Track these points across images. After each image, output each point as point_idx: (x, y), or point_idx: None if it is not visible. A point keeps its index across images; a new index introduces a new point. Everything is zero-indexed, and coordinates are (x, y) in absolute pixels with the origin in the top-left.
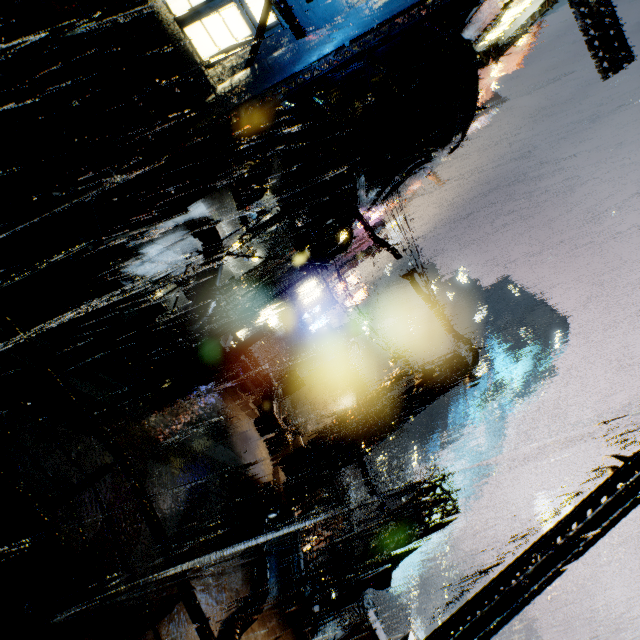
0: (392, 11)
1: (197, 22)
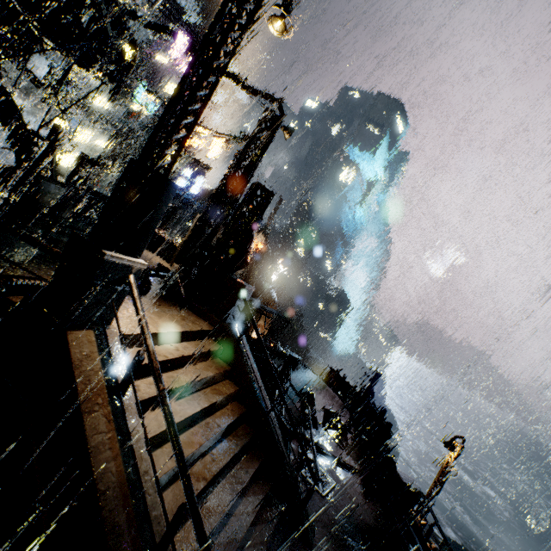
0: None
1: None
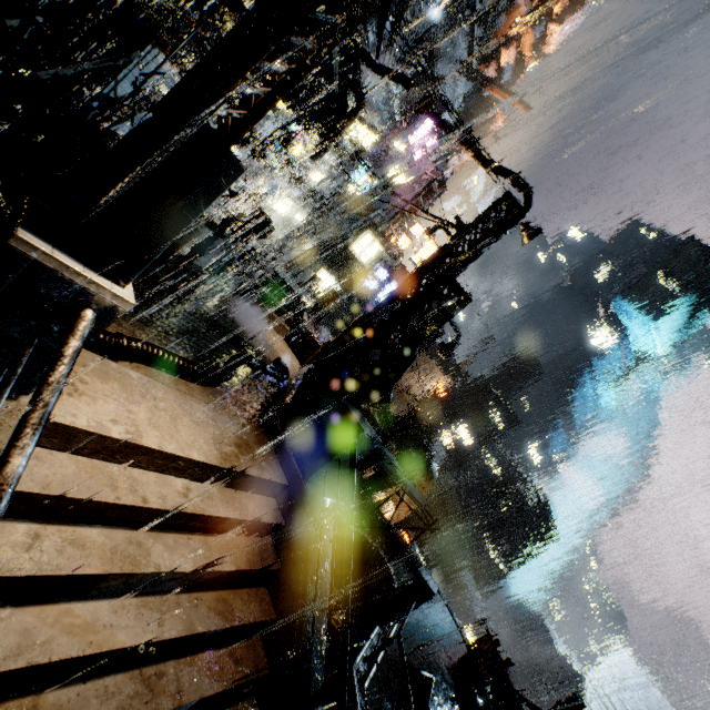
0: None
1: None
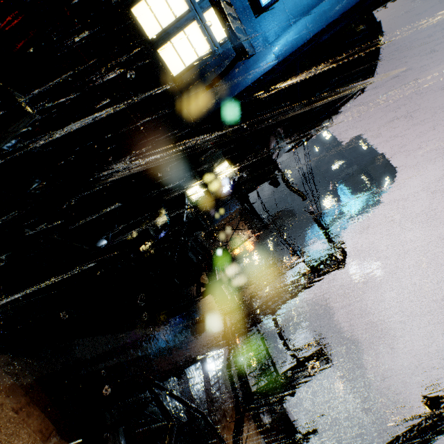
0: (325, 22)
1: (167, 42)
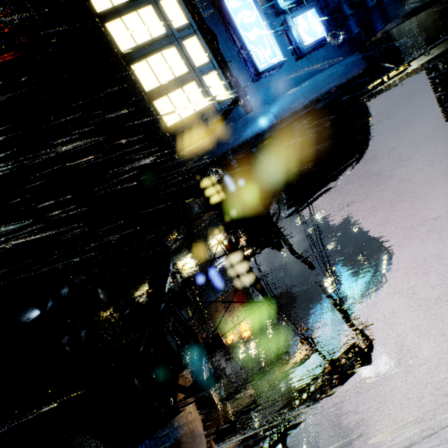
0: (319, 91)
1: (164, 96)
